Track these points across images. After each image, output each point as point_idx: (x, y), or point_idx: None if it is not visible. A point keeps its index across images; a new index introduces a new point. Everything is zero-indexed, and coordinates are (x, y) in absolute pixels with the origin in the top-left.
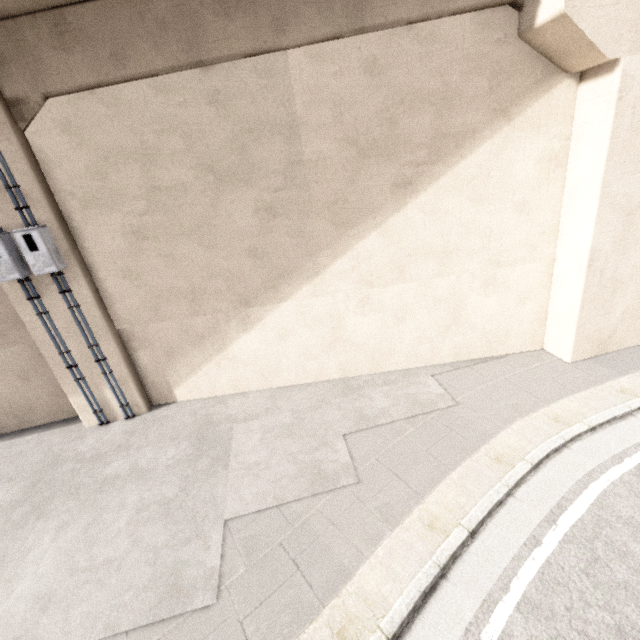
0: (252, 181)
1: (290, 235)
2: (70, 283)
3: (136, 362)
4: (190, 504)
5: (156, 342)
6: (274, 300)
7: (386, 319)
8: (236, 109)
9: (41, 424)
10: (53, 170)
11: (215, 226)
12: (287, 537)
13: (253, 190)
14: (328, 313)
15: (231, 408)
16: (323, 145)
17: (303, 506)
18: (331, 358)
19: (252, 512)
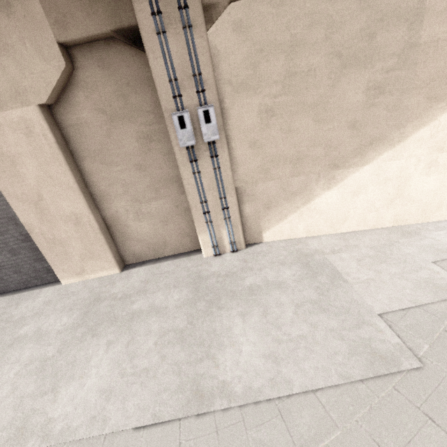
0: (370, 64)
1: (387, 109)
2: (218, 150)
3: (241, 212)
4: (337, 303)
5: (260, 197)
6: (358, 164)
7: (445, 179)
8: (376, 1)
9: (168, 255)
10: (219, 63)
11: (329, 104)
12: (446, 326)
13: (369, 72)
14: (398, 174)
15: (313, 246)
16: (440, 28)
17: (441, 307)
18: (389, 210)
19: (397, 310)
